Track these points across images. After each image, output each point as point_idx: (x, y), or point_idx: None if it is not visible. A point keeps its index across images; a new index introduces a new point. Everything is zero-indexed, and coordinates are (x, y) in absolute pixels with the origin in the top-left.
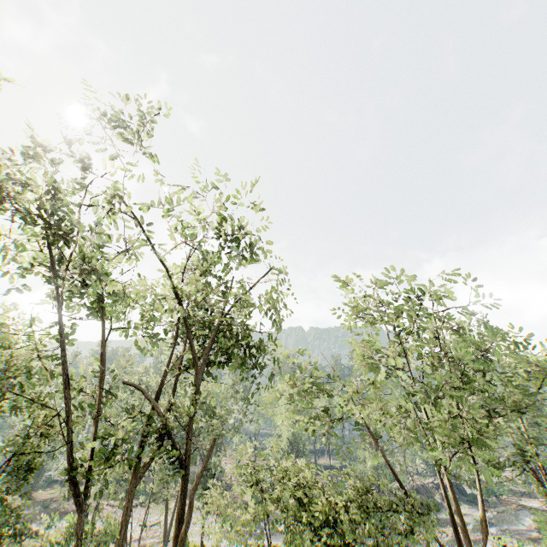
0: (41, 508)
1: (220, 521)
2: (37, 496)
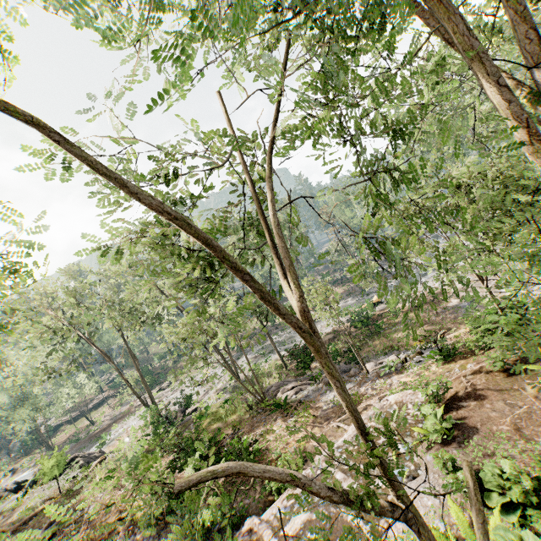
0: (71, 445)
1: (258, 346)
2: (53, 444)
